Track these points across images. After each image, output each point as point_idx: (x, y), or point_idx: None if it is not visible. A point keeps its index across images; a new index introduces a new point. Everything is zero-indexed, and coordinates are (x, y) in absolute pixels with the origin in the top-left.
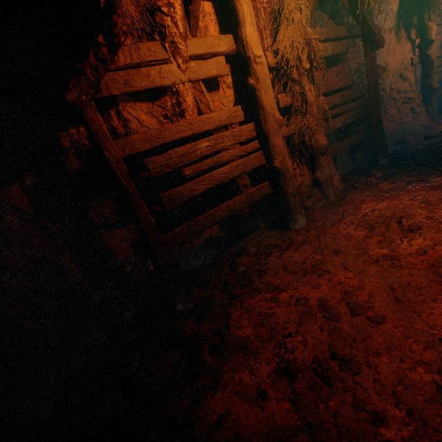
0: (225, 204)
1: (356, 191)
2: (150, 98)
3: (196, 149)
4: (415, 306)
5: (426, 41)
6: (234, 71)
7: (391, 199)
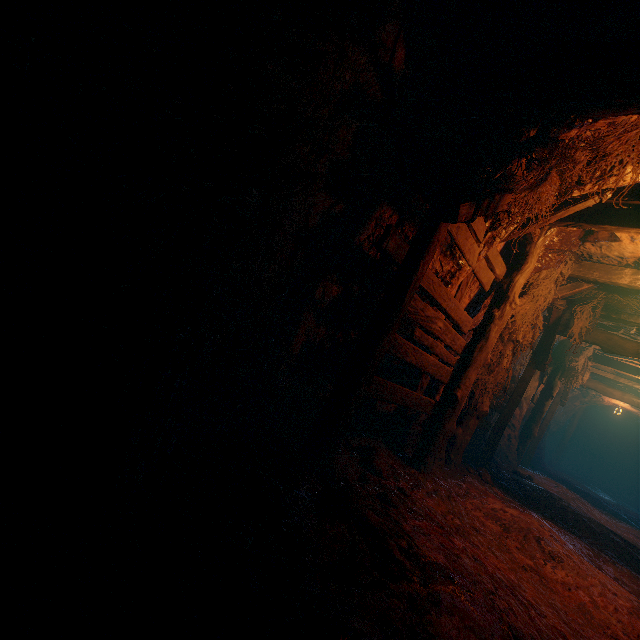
0: (407, 390)
1: (472, 476)
2: (442, 249)
3: (435, 322)
4: (584, 639)
5: (549, 392)
6: (481, 290)
7: (520, 512)
